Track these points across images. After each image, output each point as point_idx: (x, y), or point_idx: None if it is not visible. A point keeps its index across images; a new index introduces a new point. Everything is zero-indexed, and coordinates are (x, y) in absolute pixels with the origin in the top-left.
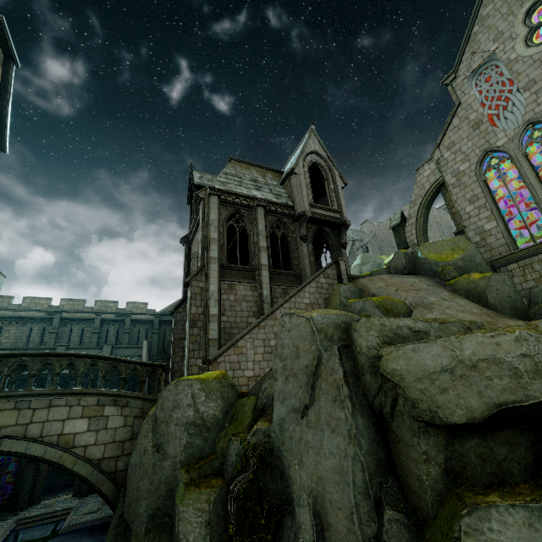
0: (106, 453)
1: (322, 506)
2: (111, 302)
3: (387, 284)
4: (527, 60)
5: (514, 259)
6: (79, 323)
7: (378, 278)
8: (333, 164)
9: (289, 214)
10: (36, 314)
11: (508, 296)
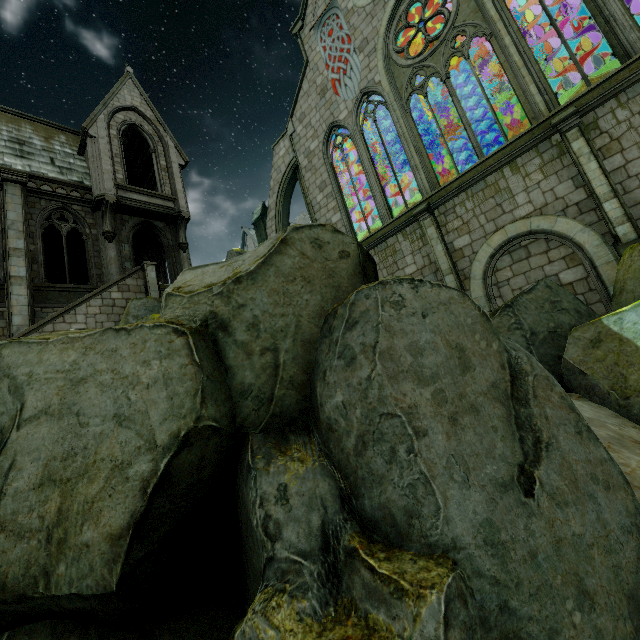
0: None
1: None
2: None
3: None
4: (361, 12)
5: None
6: None
7: None
8: (165, 130)
9: (82, 199)
10: None
11: None
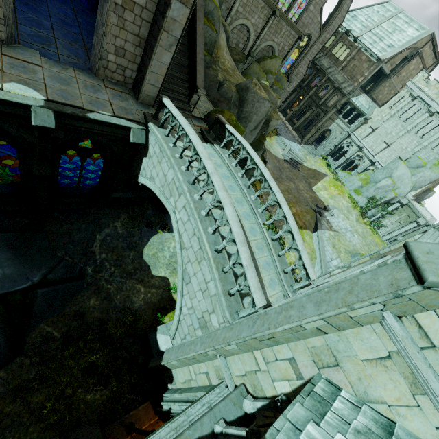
0: None
1: None
2: None
3: None
4: None
5: None
6: None
7: None
8: None
9: None
10: None
11: None
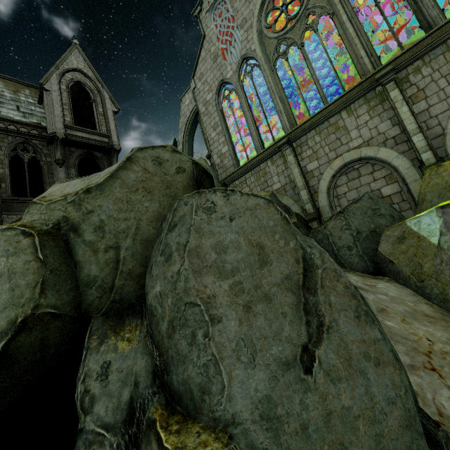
0: None
1: None
2: None
3: None
4: None
5: (236, 177)
6: None
7: None
8: (102, 86)
9: (39, 136)
10: None
11: None
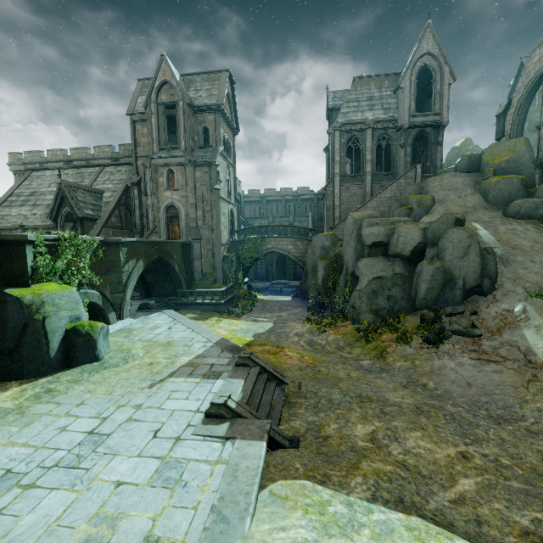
0: (299, 255)
1: (348, 264)
2: (288, 189)
3: (440, 183)
4: None
5: None
6: (275, 202)
7: (440, 178)
8: (444, 61)
9: (392, 127)
10: (255, 199)
11: (508, 194)
